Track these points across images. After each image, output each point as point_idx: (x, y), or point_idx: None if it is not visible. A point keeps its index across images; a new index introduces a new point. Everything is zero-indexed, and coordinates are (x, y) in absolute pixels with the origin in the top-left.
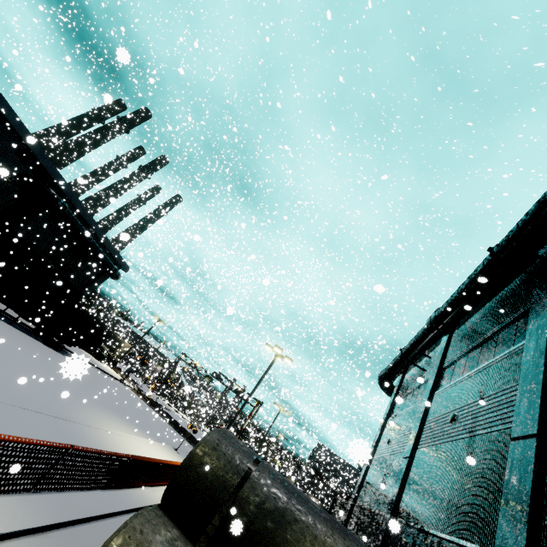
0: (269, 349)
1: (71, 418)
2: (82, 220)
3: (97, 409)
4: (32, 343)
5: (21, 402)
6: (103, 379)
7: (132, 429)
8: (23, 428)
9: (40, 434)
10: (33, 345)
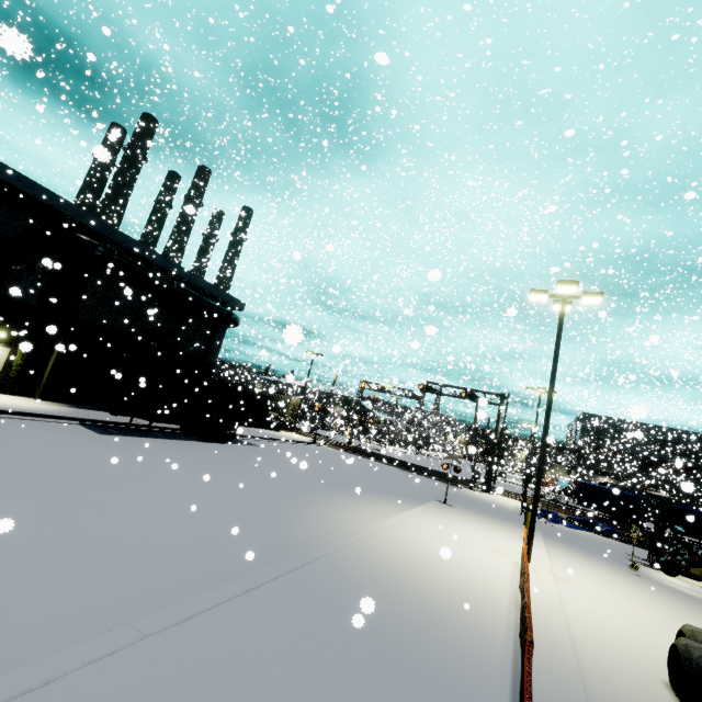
0: (540, 297)
1: (306, 555)
2: (146, 263)
3: (320, 500)
4: (187, 447)
5: (208, 576)
6: (295, 451)
7: (377, 504)
8: (237, 692)
9: (283, 671)
10: (189, 450)
